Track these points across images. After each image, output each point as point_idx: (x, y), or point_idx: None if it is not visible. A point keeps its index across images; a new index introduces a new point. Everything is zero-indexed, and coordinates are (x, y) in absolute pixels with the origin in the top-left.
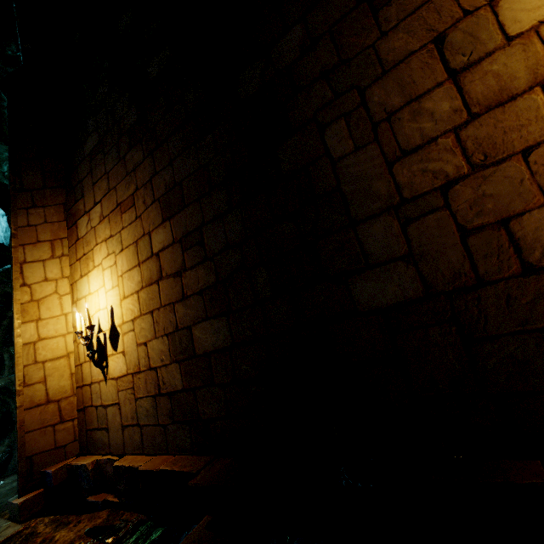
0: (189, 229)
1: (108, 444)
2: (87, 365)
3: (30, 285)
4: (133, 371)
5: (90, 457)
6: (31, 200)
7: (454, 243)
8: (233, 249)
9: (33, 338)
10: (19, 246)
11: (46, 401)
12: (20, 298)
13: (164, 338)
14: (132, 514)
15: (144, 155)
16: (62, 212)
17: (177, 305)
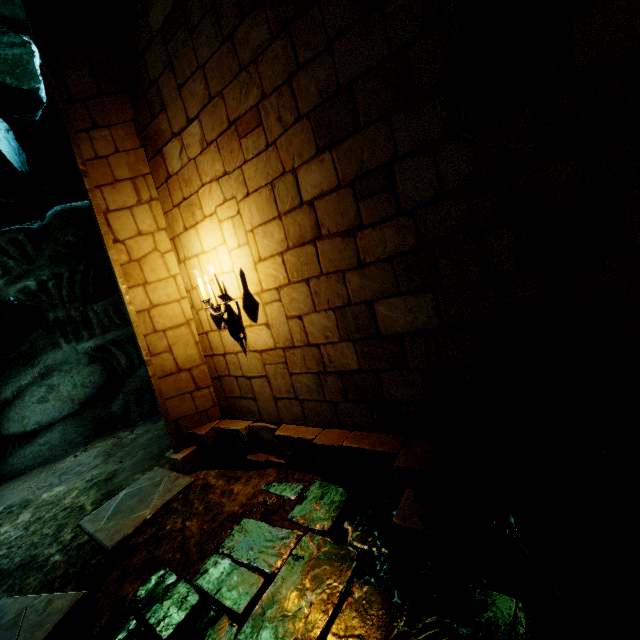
0: (367, 167)
1: (258, 413)
2: (215, 334)
3: (123, 241)
4: (284, 345)
5: (238, 422)
6: (88, 116)
7: None
8: (451, 200)
9: (145, 305)
10: (95, 189)
11: (177, 370)
12: (117, 259)
13: (329, 313)
14: (304, 475)
15: (271, 33)
16: (134, 135)
17: (348, 274)
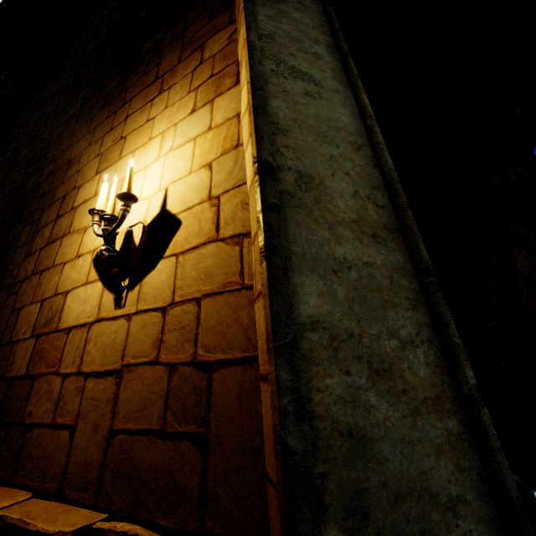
0: None
1: None
2: None
3: None
4: None
5: None
6: None
7: (8, 316)
8: None
9: None
10: None
11: None
12: None
13: None
14: None
15: None
16: None
17: None
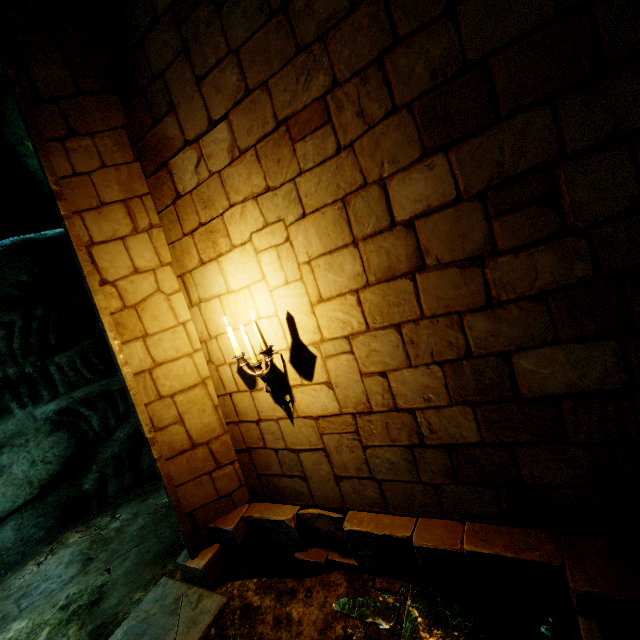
0: (510, 171)
1: (309, 495)
2: (244, 396)
3: (113, 282)
4: (355, 410)
5: (278, 508)
6: (62, 121)
7: None
8: None
9: (145, 364)
10: (74, 216)
11: (190, 446)
12: (106, 306)
13: (432, 368)
14: (388, 581)
15: None
16: (127, 145)
17: (469, 317)
